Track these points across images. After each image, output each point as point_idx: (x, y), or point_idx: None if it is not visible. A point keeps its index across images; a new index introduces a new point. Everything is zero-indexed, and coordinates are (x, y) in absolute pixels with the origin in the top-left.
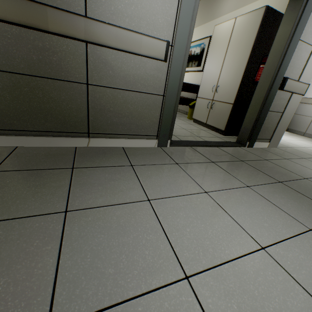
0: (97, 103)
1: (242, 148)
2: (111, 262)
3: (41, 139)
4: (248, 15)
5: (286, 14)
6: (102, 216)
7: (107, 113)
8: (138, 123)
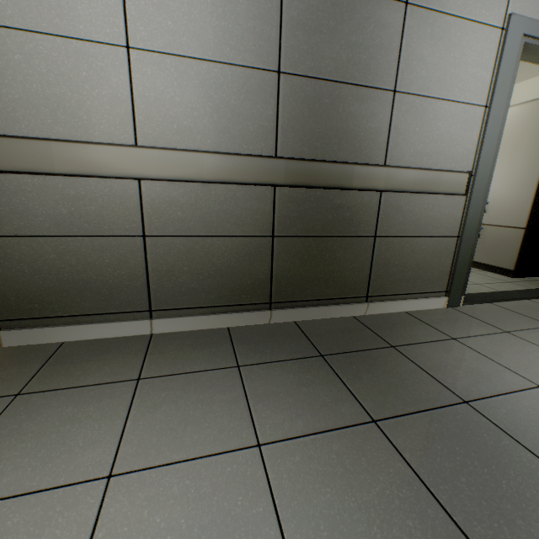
0: (381, 257)
1: None
2: None
3: (318, 310)
4: (528, 105)
5: None
6: (511, 407)
7: (390, 269)
8: (424, 277)
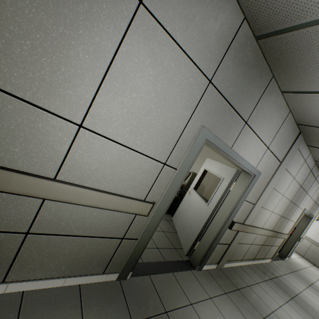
0: (269, 250)
1: (284, 261)
2: (314, 307)
3: (257, 261)
4: None
5: (303, 219)
6: (301, 296)
7: (269, 252)
8: (271, 254)
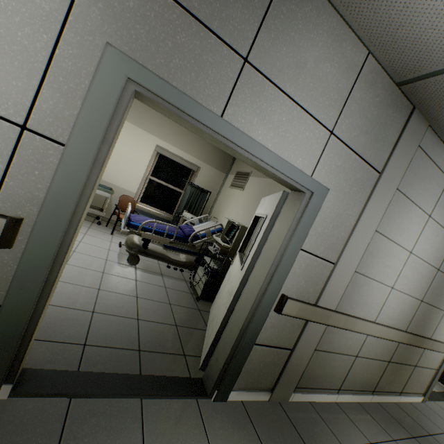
0: (412, 375)
1: None
2: None
3: (385, 397)
4: None
5: None
6: None
7: (412, 380)
8: (420, 385)
